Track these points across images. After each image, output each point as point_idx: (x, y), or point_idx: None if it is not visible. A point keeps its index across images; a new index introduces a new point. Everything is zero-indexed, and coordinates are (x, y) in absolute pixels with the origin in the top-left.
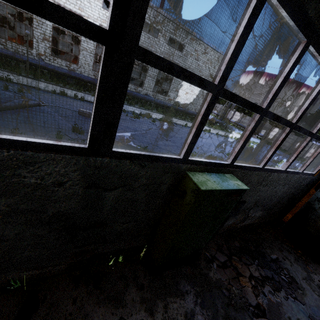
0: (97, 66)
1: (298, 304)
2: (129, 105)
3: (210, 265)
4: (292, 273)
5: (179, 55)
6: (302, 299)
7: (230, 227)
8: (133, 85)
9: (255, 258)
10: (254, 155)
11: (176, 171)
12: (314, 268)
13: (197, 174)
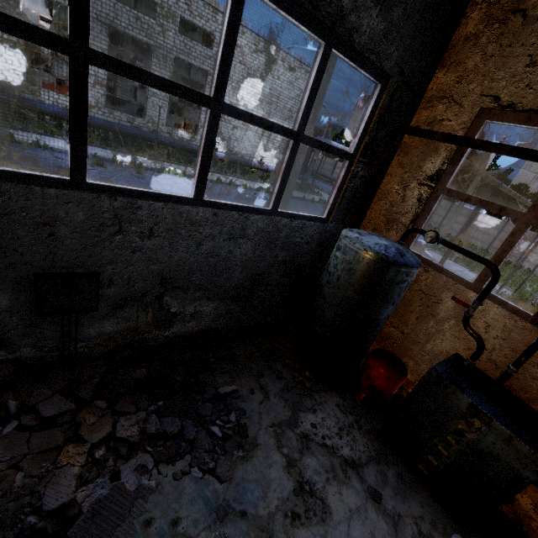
0: (46, 78)
1: (206, 484)
2: (102, 147)
3: None
4: (250, 417)
5: (206, 54)
6: (231, 469)
7: (127, 339)
8: (123, 113)
9: (161, 398)
10: None
11: None
12: (320, 400)
13: None
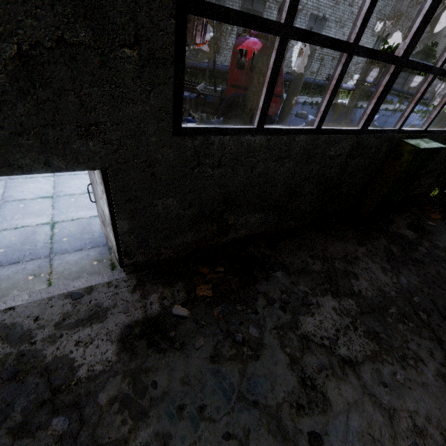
0: None
1: None
2: None
3: None
4: None
5: (329, 5)
6: None
7: None
8: None
9: None
10: None
11: None
12: None
13: None
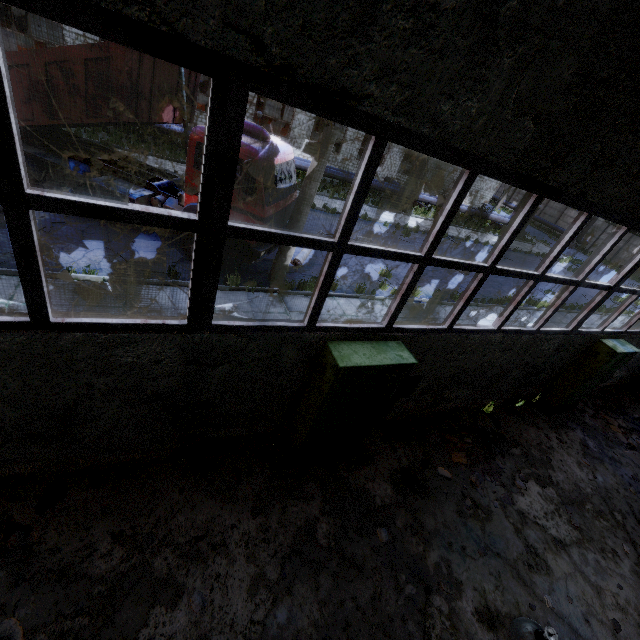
0: None
1: None
2: (377, 207)
3: (583, 415)
4: None
5: None
6: None
7: None
8: None
9: (619, 415)
10: (582, 289)
11: (594, 339)
12: None
13: (606, 341)
